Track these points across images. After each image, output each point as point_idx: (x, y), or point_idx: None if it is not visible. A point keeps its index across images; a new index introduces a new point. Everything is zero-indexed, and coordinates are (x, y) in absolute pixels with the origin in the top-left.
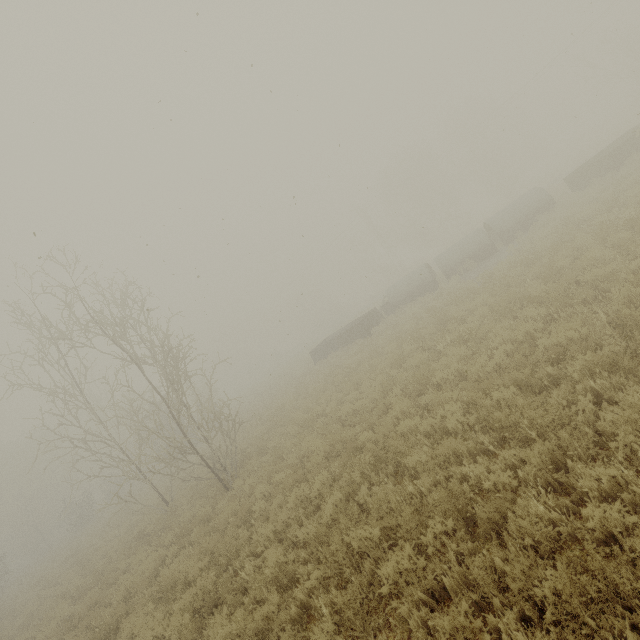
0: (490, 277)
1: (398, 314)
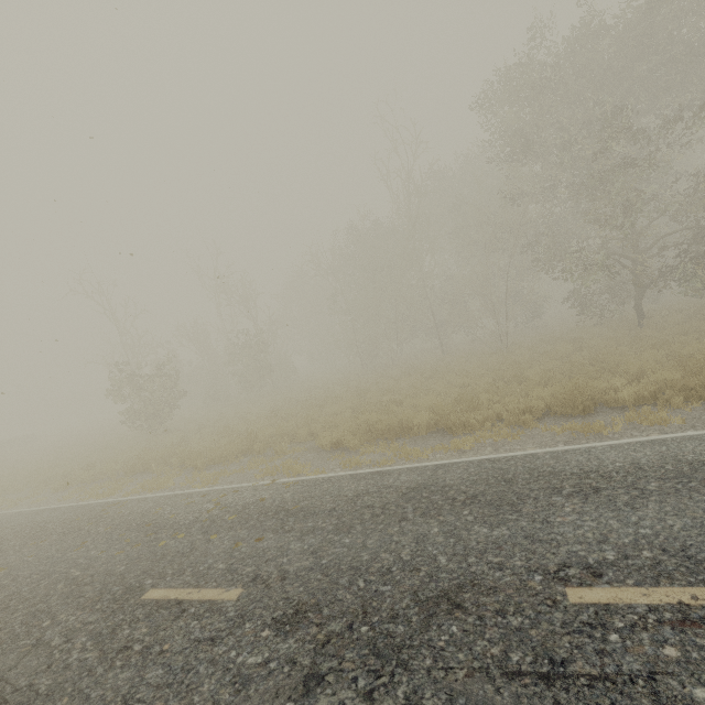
0: None
1: None
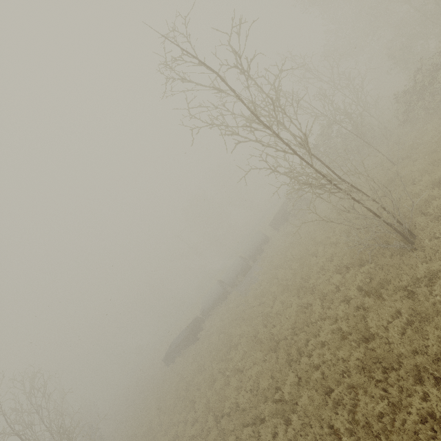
0: (248, 300)
1: (211, 319)
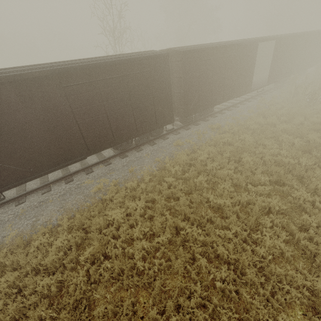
0: None
1: None
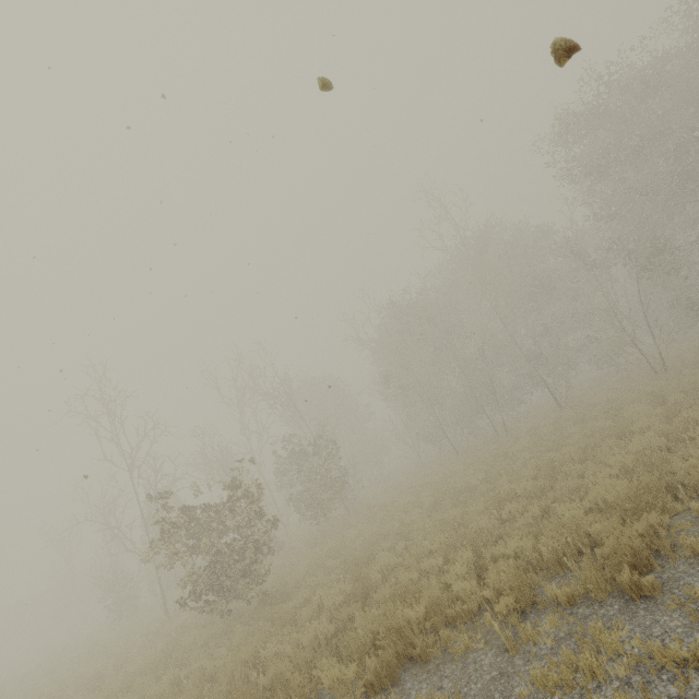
0: None
1: None
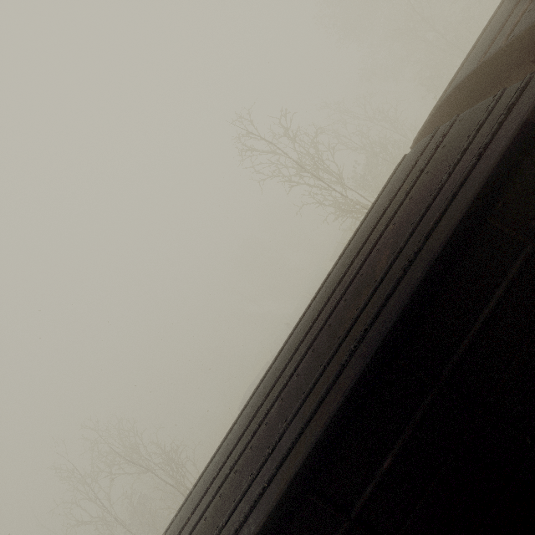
0: None
1: None
